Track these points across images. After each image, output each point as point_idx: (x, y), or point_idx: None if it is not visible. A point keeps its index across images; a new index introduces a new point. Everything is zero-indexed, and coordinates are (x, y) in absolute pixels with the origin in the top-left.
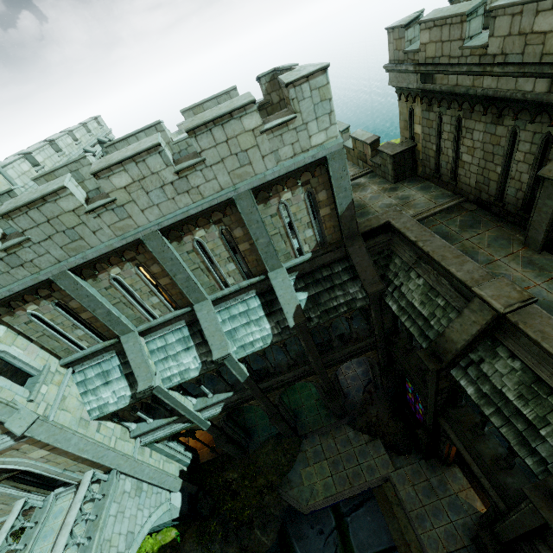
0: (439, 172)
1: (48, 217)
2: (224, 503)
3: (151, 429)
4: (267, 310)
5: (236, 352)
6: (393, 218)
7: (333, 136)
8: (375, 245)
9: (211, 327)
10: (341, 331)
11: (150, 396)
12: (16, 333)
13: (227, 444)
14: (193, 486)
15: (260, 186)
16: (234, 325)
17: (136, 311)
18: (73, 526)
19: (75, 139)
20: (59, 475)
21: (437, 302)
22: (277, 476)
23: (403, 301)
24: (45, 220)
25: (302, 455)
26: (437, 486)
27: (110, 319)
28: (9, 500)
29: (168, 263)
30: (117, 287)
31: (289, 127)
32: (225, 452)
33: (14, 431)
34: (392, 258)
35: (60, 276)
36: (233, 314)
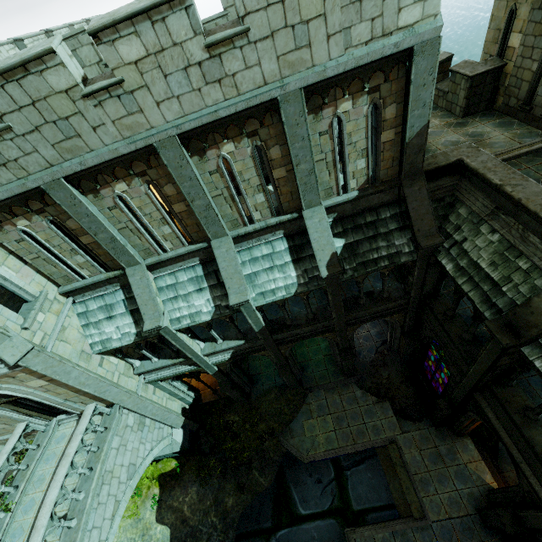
0: (530, 103)
1: (33, 97)
2: (224, 442)
3: (156, 368)
4: (295, 255)
5: (254, 299)
6: (468, 155)
7: (431, 13)
8: (436, 190)
9: (229, 267)
10: (367, 288)
11: (157, 336)
12: (7, 251)
13: (232, 390)
14: (195, 424)
15: (315, 85)
16: (255, 269)
17: (145, 241)
18: (73, 457)
19: None
20: (60, 404)
21: (517, 265)
22: (279, 424)
23: (464, 260)
24: (29, 102)
25: (306, 407)
26: (446, 454)
27: (114, 246)
28: (10, 422)
29: (186, 184)
30: (122, 208)
31: None
32: (228, 395)
33: (6, 360)
34: (455, 208)
35: (54, 185)
36: (255, 256)
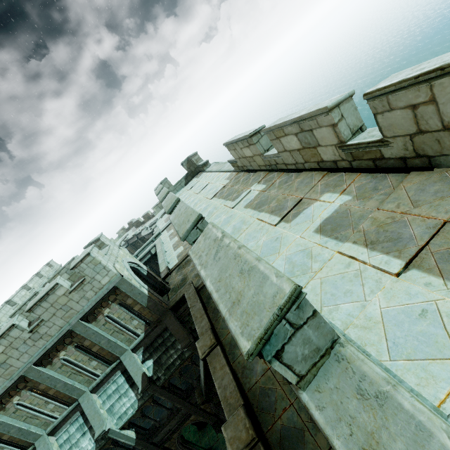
0: None
1: None
2: None
3: None
4: (130, 382)
5: (116, 424)
6: (186, 290)
7: (113, 275)
8: (185, 310)
9: (91, 411)
10: None
11: None
12: None
13: None
14: None
15: (86, 314)
16: (111, 402)
17: (41, 419)
18: None
19: (29, 288)
20: None
21: None
22: None
23: None
24: None
25: None
26: None
27: (22, 433)
28: None
29: (48, 381)
30: (21, 409)
31: (84, 283)
32: None
33: None
34: None
35: None
36: (109, 393)
